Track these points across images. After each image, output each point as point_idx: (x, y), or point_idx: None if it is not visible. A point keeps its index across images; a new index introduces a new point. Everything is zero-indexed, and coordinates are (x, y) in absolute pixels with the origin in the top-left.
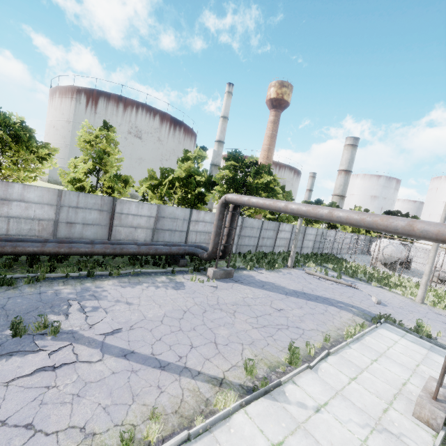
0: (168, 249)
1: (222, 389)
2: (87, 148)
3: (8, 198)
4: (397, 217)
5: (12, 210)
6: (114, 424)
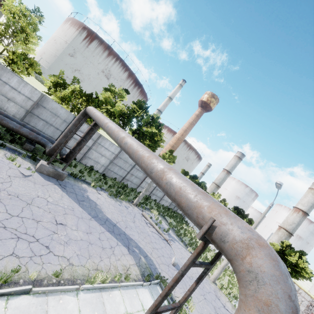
0: (16, 127)
1: None
2: (9, 17)
3: None
4: (162, 160)
5: None
6: None
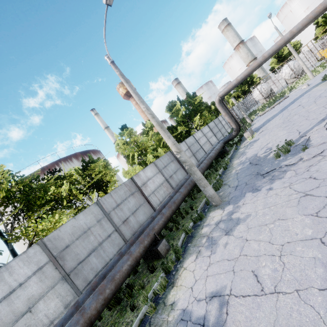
0: (219, 146)
1: None
2: (125, 148)
3: (144, 182)
4: (323, 1)
5: (151, 187)
6: None
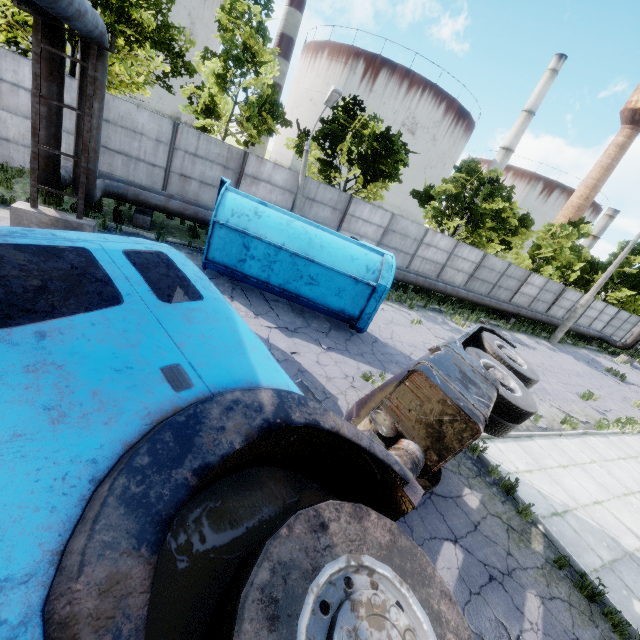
0: (593, 333)
1: None
2: (547, 238)
3: (528, 283)
4: None
5: (525, 290)
6: None
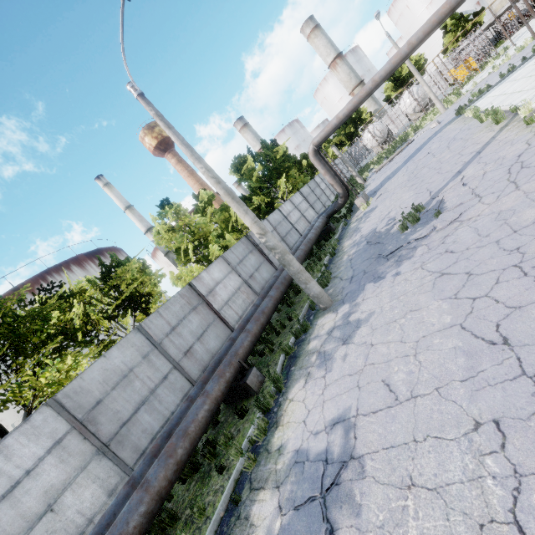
0: (320, 223)
1: (512, 122)
2: (171, 237)
3: (211, 289)
4: None
5: (222, 296)
6: (529, 133)
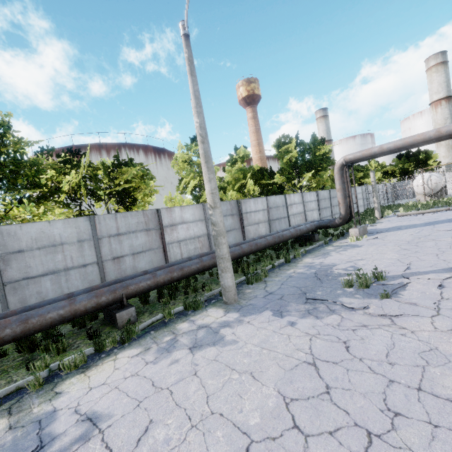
0: (305, 228)
1: None
2: (184, 167)
3: (174, 223)
4: None
5: (179, 234)
6: None
